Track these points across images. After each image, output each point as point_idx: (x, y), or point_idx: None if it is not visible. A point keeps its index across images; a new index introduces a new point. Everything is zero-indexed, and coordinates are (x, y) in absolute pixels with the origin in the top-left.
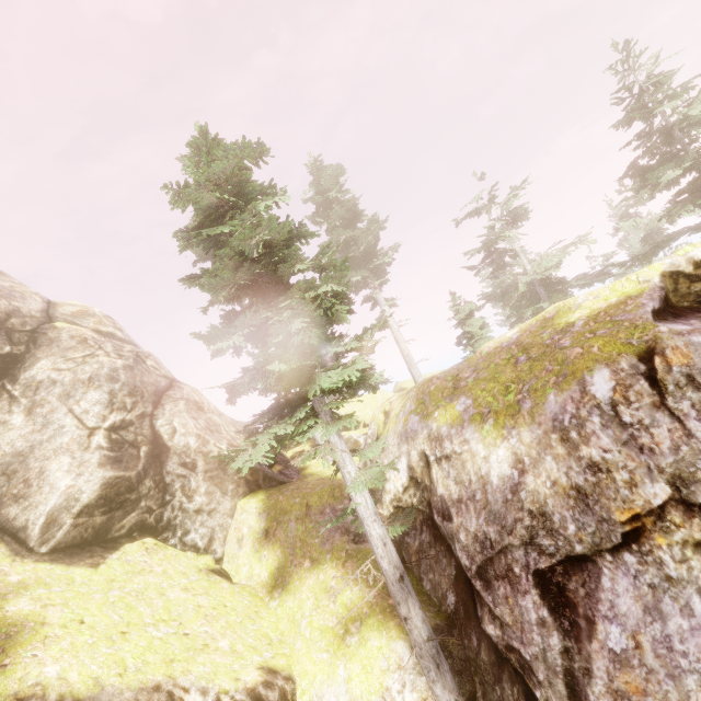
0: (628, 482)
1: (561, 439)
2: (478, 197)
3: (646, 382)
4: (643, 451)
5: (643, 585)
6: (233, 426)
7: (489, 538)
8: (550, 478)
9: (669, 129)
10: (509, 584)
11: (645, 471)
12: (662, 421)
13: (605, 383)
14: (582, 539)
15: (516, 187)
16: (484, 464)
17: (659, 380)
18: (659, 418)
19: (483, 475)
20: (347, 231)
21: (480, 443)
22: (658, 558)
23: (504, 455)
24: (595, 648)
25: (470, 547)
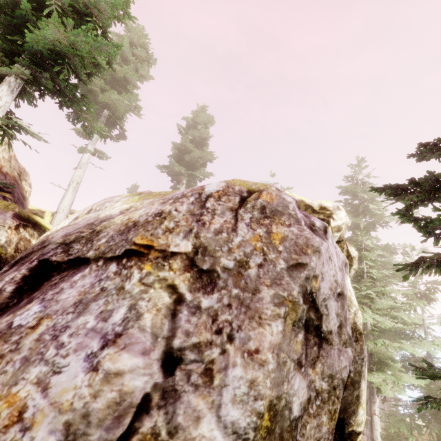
0: (169, 228)
1: (162, 202)
2: (265, 182)
3: (239, 199)
4: (198, 222)
5: (99, 286)
6: (9, 157)
7: (51, 240)
8: (130, 216)
9: (358, 206)
10: (19, 267)
11: (187, 230)
12: (227, 215)
13: (216, 186)
14: (100, 248)
15: (284, 189)
16: (109, 210)
17: (247, 200)
18: (227, 214)
19: (100, 214)
20: (191, 145)
21: (123, 202)
22: (131, 273)
23: (125, 206)
24: (3, 321)
25: (34, 245)
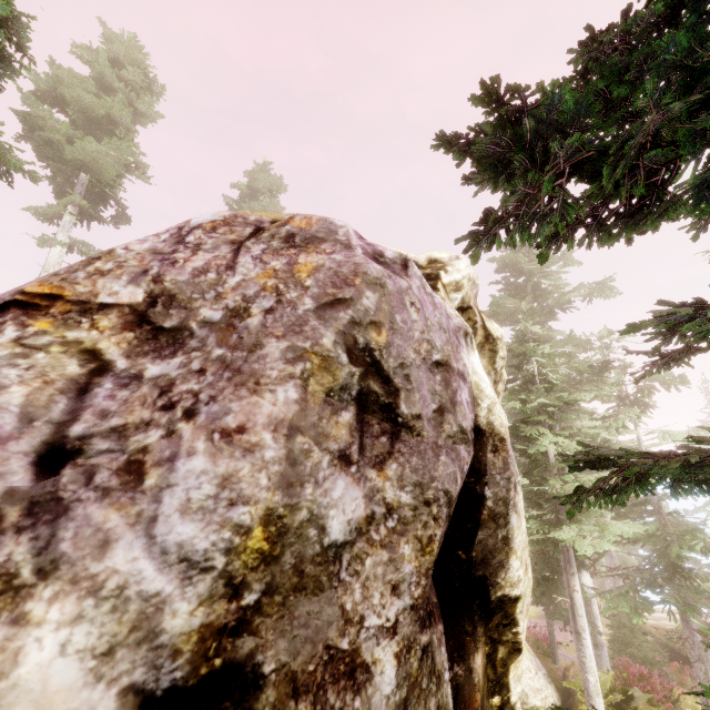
0: (101, 270)
1: None
2: None
3: (253, 231)
4: (164, 261)
5: None
6: None
7: None
8: None
9: (525, 285)
10: None
11: (137, 271)
12: (221, 250)
13: (212, 215)
14: None
15: None
16: None
17: (264, 230)
18: (222, 249)
19: None
20: None
21: None
22: (1, 331)
23: None
24: None
25: None
